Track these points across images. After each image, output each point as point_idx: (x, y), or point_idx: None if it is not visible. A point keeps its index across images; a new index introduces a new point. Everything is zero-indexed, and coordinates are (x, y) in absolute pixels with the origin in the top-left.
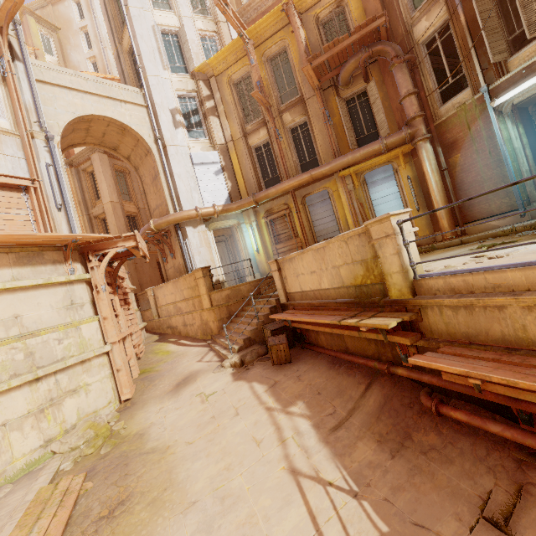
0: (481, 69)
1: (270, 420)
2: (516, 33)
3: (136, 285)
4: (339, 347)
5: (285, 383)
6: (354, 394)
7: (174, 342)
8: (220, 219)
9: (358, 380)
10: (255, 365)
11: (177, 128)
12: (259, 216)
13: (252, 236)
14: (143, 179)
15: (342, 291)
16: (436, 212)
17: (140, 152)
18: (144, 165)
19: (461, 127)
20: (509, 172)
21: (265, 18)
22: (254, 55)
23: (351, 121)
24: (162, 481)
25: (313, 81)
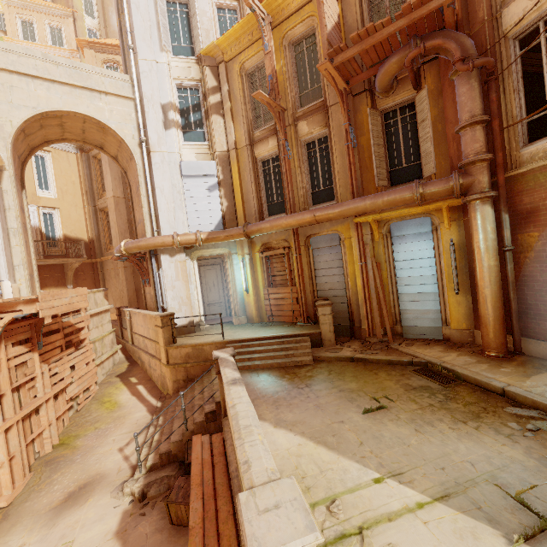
0: None
1: None
2: None
3: (131, 290)
4: None
5: None
6: None
7: (131, 388)
8: (207, 246)
9: None
10: (154, 509)
11: (168, 129)
12: (254, 248)
13: (242, 272)
14: (131, 185)
15: None
16: (480, 310)
17: (125, 154)
18: (130, 169)
19: None
20: None
21: None
22: (269, 38)
23: (386, 144)
24: None
25: (336, 84)
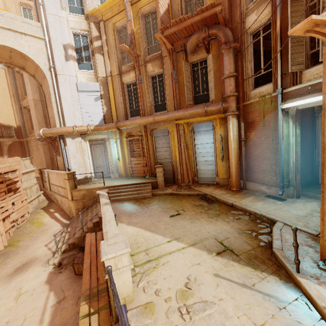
0: (281, 73)
1: None
2: (315, 50)
3: (47, 159)
4: None
5: (67, 302)
6: None
7: (50, 214)
8: (94, 133)
9: None
10: (66, 270)
11: (68, 60)
12: (122, 135)
13: (116, 149)
14: (45, 93)
15: None
16: (230, 169)
17: (40, 74)
18: (44, 84)
19: (259, 113)
20: (280, 161)
21: None
22: (130, 11)
23: (193, 81)
24: None
25: (166, 46)
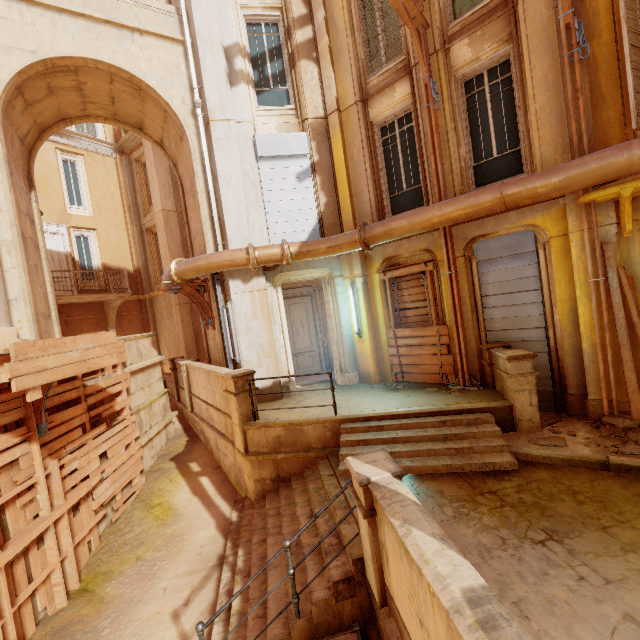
0: None
1: None
2: None
3: (188, 335)
4: None
5: None
6: None
7: (191, 481)
8: (297, 266)
9: None
10: None
11: (234, 85)
12: (370, 267)
13: (352, 305)
14: (183, 182)
15: None
16: None
17: (172, 132)
18: (181, 157)
19: None
20: None
21: None
22: None
23: None
24: None
25: None
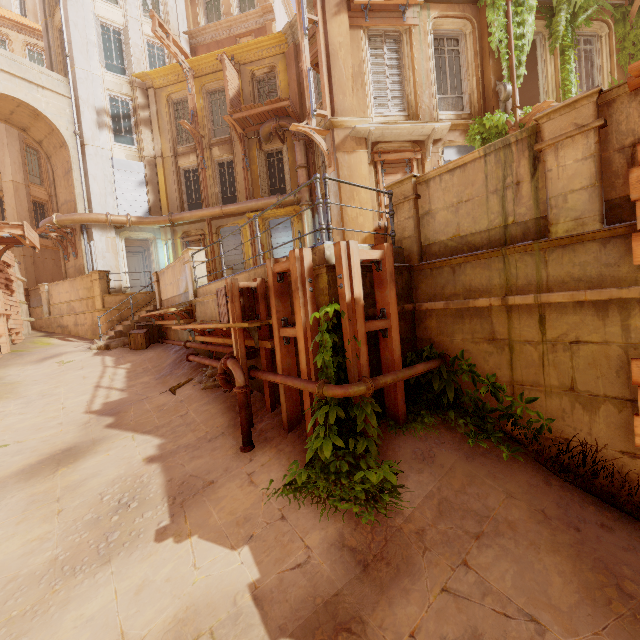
0: None
1: (102, 370)
2: None
3: (31, 281)
4: (177, 338)
5: (129, 357)
6: (164, 359)
7: (60, 338)
8: (135, 229)
9: (172, 353)
10: (117, 349)
11: (101, 129)
12: (176, 235)
13: (166, 253)
14: (55, 169)
15: (180, 297)
16: None
17: (54, 141)
18: (58, 155)
19: None
20: None
21: (207, 55)
22: (192, 85)
23: (268, 172)
24: (4, 391)
25: (236, 129)
